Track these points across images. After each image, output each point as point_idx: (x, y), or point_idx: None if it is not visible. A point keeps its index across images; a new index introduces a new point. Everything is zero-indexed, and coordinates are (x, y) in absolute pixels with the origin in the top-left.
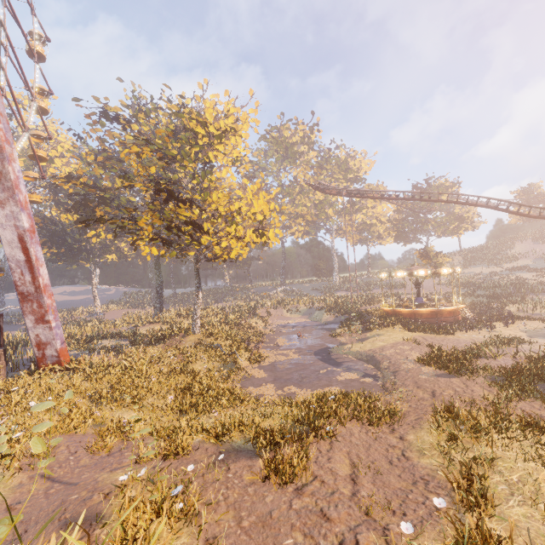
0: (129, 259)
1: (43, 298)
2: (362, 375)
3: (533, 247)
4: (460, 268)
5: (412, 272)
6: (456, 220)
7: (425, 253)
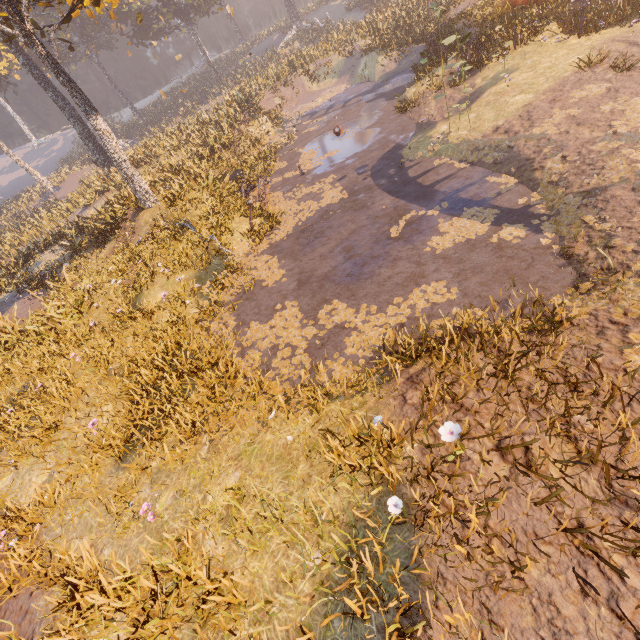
0: (17, 77)
1: None
2: (493, 221)
3: None
4: None
5: None
6: None
7: None
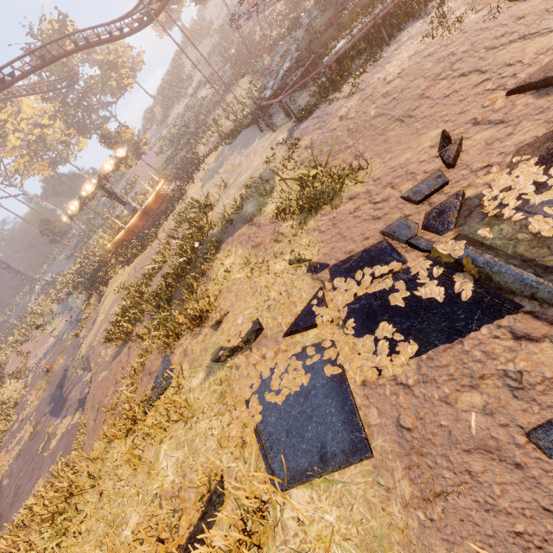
0: None
1: None
2: (75, 411)
3: (195, 54)
4: (122, 149)
5: (80, 195)
6: (111, 71)
7: (109, 138)
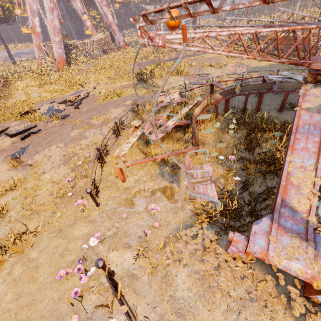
0: None
1: (112, 27)
2: None
3: None
4: None
5: None
6: None
7: None
